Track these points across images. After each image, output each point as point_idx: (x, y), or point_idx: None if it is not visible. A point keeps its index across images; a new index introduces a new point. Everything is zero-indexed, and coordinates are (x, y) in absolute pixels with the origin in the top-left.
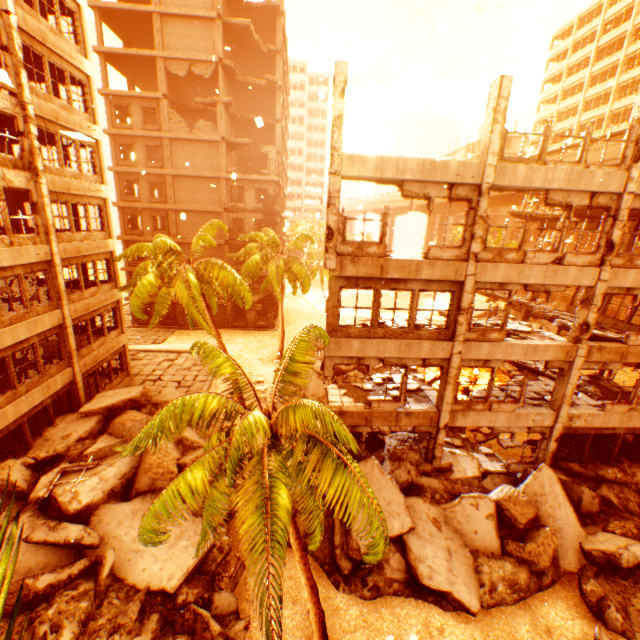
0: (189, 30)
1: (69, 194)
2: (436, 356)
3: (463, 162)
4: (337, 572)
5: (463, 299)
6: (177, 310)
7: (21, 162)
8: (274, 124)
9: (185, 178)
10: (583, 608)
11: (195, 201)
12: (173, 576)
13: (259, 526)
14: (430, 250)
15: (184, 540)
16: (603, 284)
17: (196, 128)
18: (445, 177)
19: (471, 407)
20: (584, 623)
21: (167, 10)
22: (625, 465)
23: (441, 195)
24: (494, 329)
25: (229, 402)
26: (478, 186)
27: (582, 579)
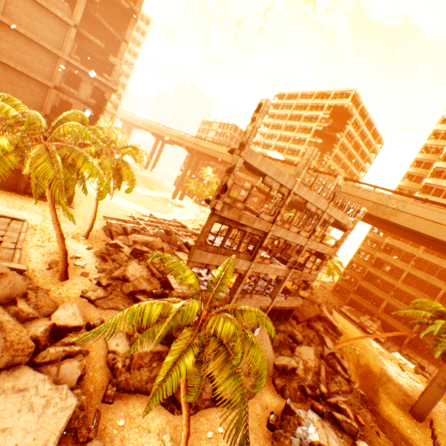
0: None
1: None
2: (242, 268)
3: (290, 177)
4: (172, 403)
5: (264, 242)
6: None
7: None
8: (121, 41)
9: (17, 33)
10: (275, 392)
11: (22, 61)
12: (48, 442)
13: (235, 386)
14: (262, 213)
15: (52, 408)
16: (307, 246)
17: None
18: (281, 181)
19: (244, 296)
20: (277, 398)
21: None
22: (285, 323)
23: (276, 188)
24: (267, 258)
25: (200, 305)
26: (289, 190)
27: (275, 378)
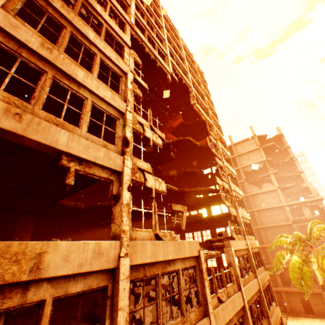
0: (249, 155)
1: (242, 217)
2: None
3: None
4: None
5: None
6: (281, 297)
7: (232, 205)
8: (298, 174)
9: (262, 210)
10: None
11: (271, 221)
12: None
13: None
14: None
15: None
16: None
17: (262, 187)
18: None
19: None
20: None
21: (239, 153)
22: None
23: None
24: None
25: None
26: None
27: None
